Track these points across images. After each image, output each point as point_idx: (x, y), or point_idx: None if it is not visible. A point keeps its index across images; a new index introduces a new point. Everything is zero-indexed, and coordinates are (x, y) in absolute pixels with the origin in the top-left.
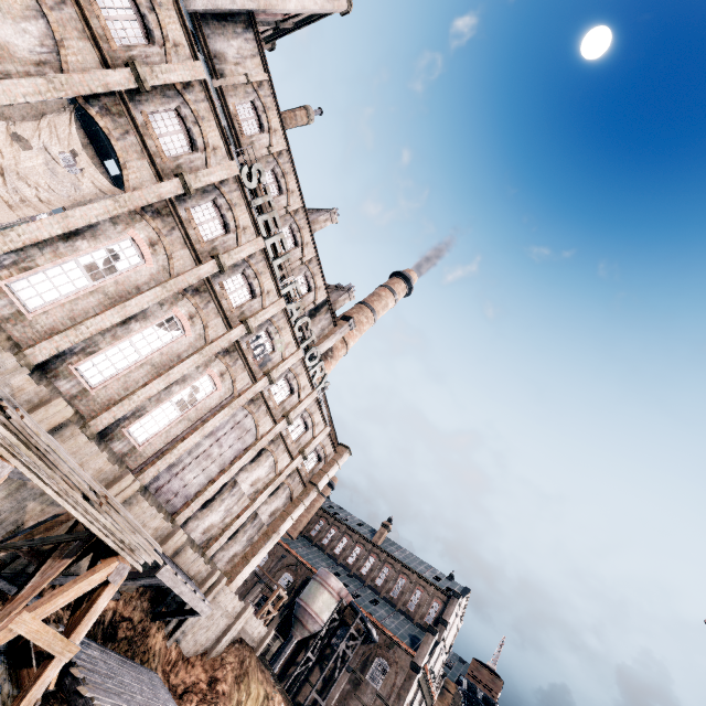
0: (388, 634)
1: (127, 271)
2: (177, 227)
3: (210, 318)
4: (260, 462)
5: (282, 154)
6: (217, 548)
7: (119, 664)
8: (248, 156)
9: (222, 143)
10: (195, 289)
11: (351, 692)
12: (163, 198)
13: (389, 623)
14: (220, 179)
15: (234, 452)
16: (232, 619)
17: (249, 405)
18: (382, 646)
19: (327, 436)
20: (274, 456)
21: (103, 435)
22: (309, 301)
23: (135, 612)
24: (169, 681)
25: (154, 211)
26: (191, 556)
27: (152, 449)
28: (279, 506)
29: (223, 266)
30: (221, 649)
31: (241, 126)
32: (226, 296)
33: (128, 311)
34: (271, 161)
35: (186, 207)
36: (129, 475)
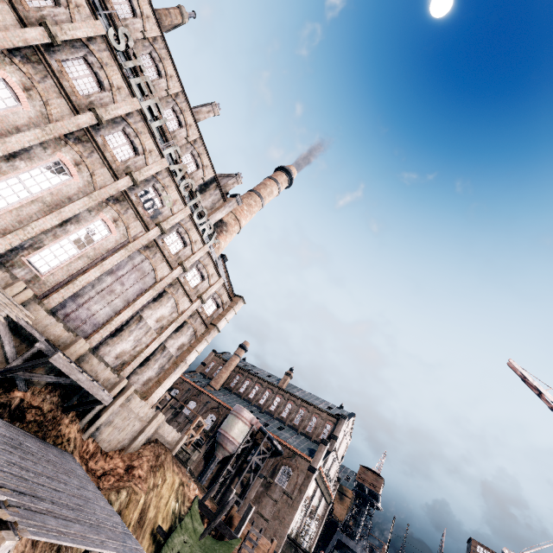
0: (291, 448)
1: (4, 111)
2: (49, 76)
3: (95, 167)
4: (163, 303)
5: (157, 41)
6: (131, 371)
7: (25, 436)
8: (114, 20)
9: (84, 2)
10: (77, 138)
11: (263, 492)
12: (30, 43)
13: (292, 442)
14: (86, 35)
15: (136, 291)
16: (145, 423)
17: (145, 251)
18: (286, 458)
19: (222, 286)
20: (174, 298)
21: (2, 261)
22: (198, 177)
23: (44, 403)
24: (87, 465)
25: (23, 56)
26: (97, 365)
27: (55, 279)
28: (185, 342)
29: (100, 118)
30: (137, 446)
31: (113, 8)
32: (109, 149)
33: (9, 147)
34: (148, 46)
35: (57, 59)
36: (20, 283)
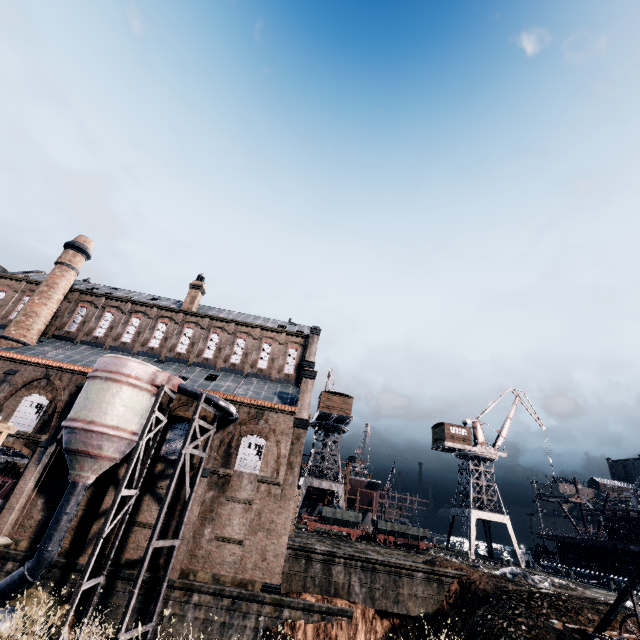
0: (252, 404)
1: None
2: None
3: None
4: None
5: None
6: None
7: None
8: None
9: None
10: None
11: (217, 498)
12: None
13: (244, 392)
14: None
15: None
16: None
17: None
18: (246, 422)
19: None
20: None
21: None
22: None
23: None
24: None
25: None
26: None
27: None
28: None
29: None
30: None
31: None
32: None
33: None
34: None
35: None
36: None
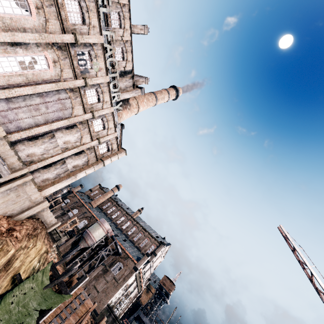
0: (127, 253)
1: None
2: None
3: (51, 16)
4: (72, 132)
5: None
6: (35, 168)
7: None
8: None
9: None
10: None
11: (101, 274)
12: None
13: (129, 250)
14: None
15: (55, 117)
16: (33, 204)
17: (70, 92)
18: (122, 258)
19: (115, 138)
20: (81, 132)
21: None
22: (121, 66)
23: None
24: None
25: None
26: (8, 151)
27: None
28: (80, 164)
29: None
30: (22, 217)
31: None
32: (65, 10)
33: None
34: None
35: None
36: None
